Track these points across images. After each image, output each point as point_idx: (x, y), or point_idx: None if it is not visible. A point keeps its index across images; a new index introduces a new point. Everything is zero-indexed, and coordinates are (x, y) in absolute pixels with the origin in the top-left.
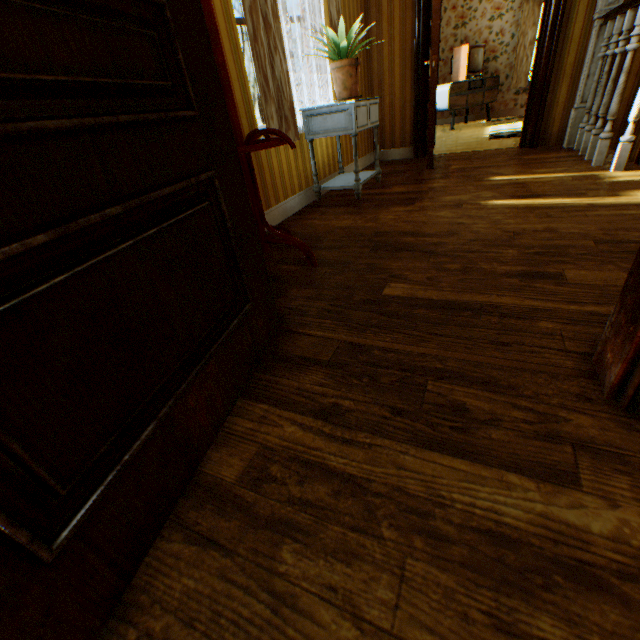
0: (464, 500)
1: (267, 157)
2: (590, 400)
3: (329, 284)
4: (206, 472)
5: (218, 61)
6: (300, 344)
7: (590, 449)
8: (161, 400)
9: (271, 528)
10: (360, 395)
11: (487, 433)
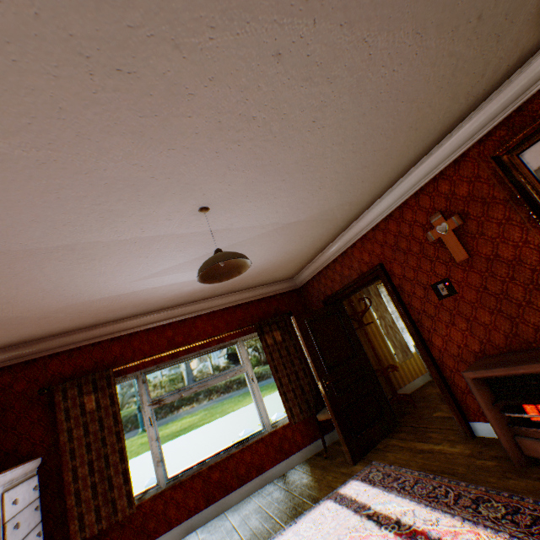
0: (419, 446)
1: (400, 365)
2: (458, 433)
3: (417, 413)
4: (376, 446)
5: (374, 353)
6: (401, 428)
7: (448, 440)
8: (366, 427)
9: (385, 451)
10: (410, 435)
11: (431, 439)
